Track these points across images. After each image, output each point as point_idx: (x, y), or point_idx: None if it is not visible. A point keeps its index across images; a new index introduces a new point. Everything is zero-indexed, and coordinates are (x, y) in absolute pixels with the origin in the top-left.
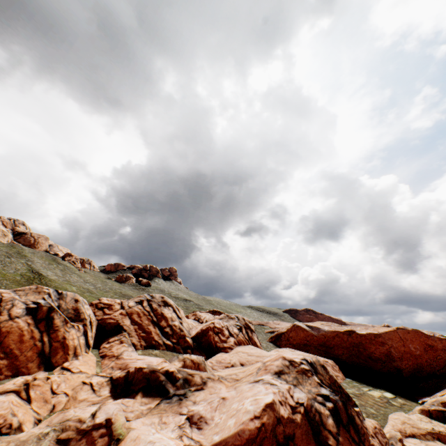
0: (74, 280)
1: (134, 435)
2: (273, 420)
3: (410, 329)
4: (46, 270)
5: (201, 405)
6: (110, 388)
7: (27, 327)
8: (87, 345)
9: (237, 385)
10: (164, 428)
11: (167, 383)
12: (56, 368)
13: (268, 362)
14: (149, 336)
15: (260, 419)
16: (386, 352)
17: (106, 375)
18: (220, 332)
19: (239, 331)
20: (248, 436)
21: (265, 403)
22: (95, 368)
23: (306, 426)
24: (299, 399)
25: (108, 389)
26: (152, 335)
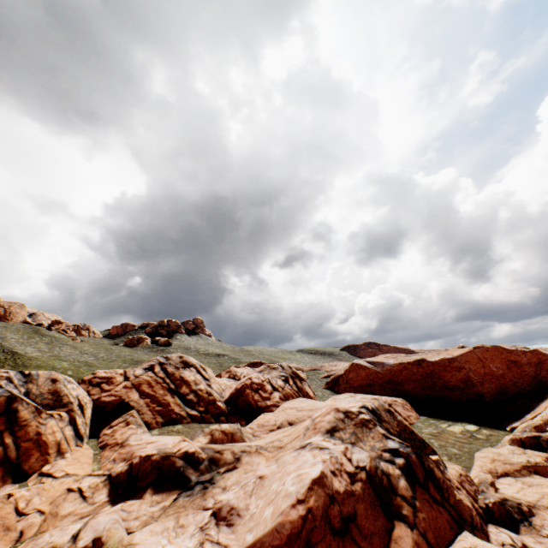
0: (66, 353)
1: None
2: (324, 500)
3: (489, 347)
4: (24, 347)
5: (231, 491)
6: (108, 490)
7: None
8: (78, 436)
9: (280, 455)
10: (180, 534)
11: (187, 469)
12: (31, 477)
13: (318, 417)
14: (167, 410)
15: (305, 504)
16: (464, 377)
17: (104, 473)
18: (260, 388)
19: (285, 383)
20: (289, 531)
21: (311, 479)
22: (90, 465)
23: (371, 497)
24: (359, 462)
25: (105, 491)
26: (171, 407)
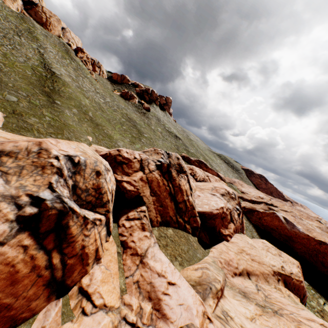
0: (86, 88)
1: None
2: None
3: None
4: (59, 67)
5: None
6: None
7: (22, 255)
8: (108, 233)
9: None
10: None
11: None
12: (71, 289)
13: None
14: (165, 211)
15: None
16: None
17: (137, 325)
18: (225, 216)
19: (237, 216)
20: None
21: None
22: (117, 276)
23: None
24: None
25: None
26: (167, 210)
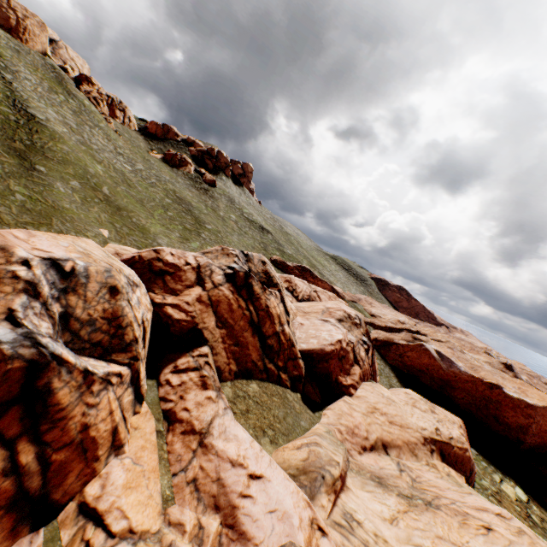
0: (98, 145)
1: None
2: None
3: None
4: (43, 107)
5: None
6: None
7: None
8: (137, 398)
9: None
10: None
11: None
12: (64, 508)
13: None
14: (243, 353)
15: None
16: (524, 424)
17: None
18: (345, 355)
19: (365, 354)
20: None
21: None
22: (156, 475)
23: None
24: None
25: None
26: (248, 351)
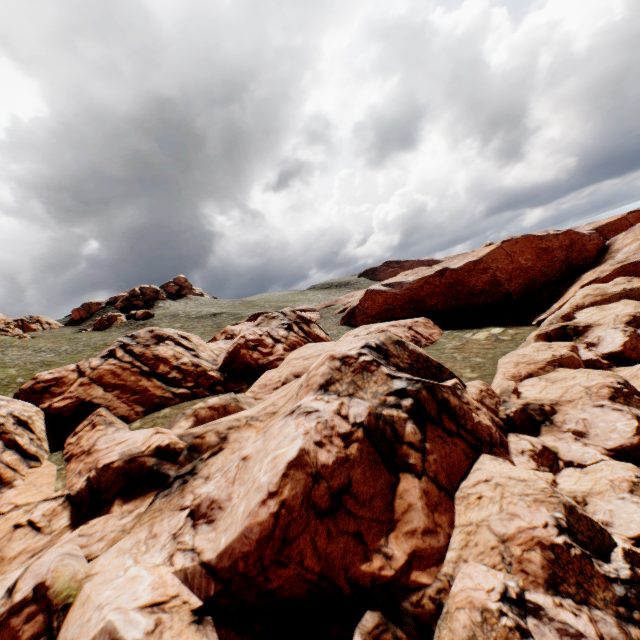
0: (14, 358)
1: (85, 593)
2: (305, 484)
3: (518, 238)
4: None
5: (213, 481)
6: (70, 512)
7: None
8: (28, 458)
9: (270, 424)
10: (150, 547)
11: (162, 466)
12: None
13: (313, 371)
14: (146, 396)
15: (278, 497)
16: (490, 279)
17: (63, 494)
18: (259, 344)
19: (288, 331)
20: (259, 535)
21: (286, 463)
22: (52, 485)
23: (371, 456)
24: (357, 418)
25: (66, 515)
26: (150, 393)
